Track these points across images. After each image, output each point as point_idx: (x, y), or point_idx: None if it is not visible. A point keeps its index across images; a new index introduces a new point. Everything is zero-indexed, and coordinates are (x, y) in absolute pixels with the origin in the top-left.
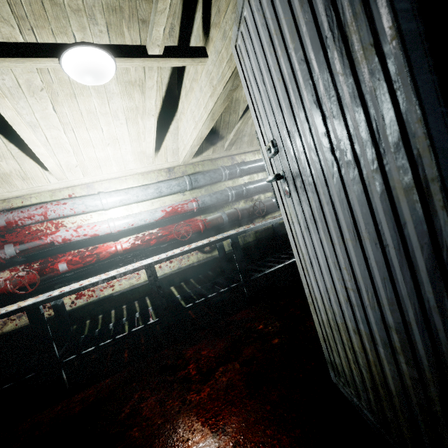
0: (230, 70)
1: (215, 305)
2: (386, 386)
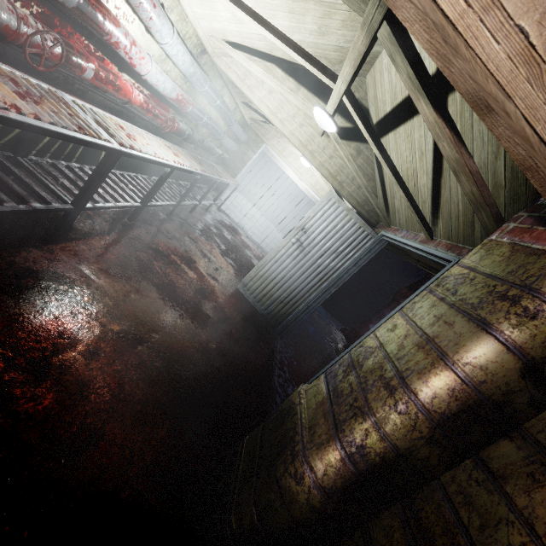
0: (318, 166)
1: None
2: (272, 295)
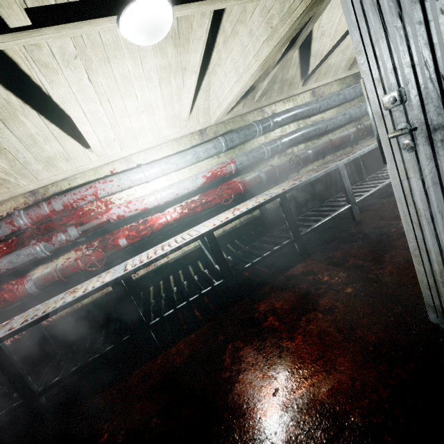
0: (304, 3)
1: (264, 262)
2: None
